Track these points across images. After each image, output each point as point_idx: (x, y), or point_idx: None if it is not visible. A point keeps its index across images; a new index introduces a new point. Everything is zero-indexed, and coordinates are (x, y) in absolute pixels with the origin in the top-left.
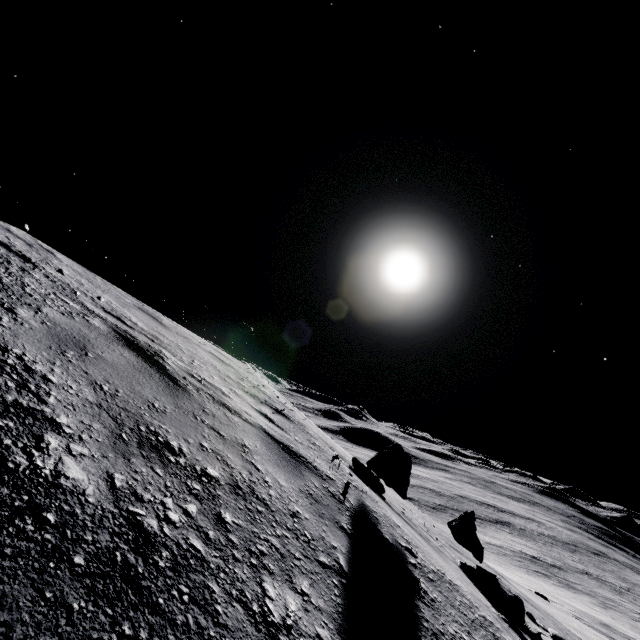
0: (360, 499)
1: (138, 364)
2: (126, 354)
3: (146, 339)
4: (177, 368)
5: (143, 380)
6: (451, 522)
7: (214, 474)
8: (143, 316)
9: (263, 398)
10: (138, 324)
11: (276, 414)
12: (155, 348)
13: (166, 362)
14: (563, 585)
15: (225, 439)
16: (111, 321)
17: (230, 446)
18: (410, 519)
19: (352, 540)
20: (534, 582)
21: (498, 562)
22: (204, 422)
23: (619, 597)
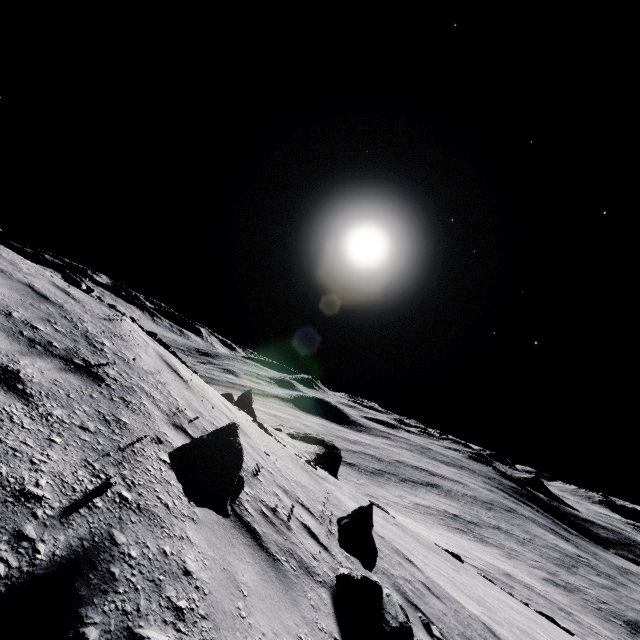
0: (101, 533)
1: None
2: None
3: None
4: None
5: None
6: (341, 519)
7: None
8: None
9: (70, 349)
10: None
11: (64, 372)
12: None
13: None
14: (477, 540)
15: None
16: None
17: None
18: (285, 519)
19: None
20: (453, 539)
21: (424, 521)
22: None
23: (522, 547)
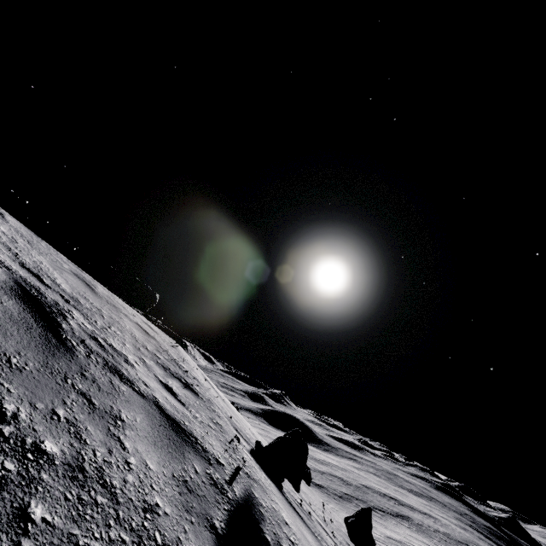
0: (248, 489)
1: (19, 315)
2: (8, 303)
3: (58, 298)
4: (78, 329)
5: (13, 332)
6: (348, 518)
7: (51, 450)
8: (75, 281)
9: (176, 372)
10: (61, 285)
11: (184, 389)
12: (64, 307)
13: (67, 321)
14: None
15: (95, 408)
16: (21, 275)
17: (97, 417)
18: (307, 512)
19: (221, 544)
20: None
21: None
22: (75, 386)
23: None
